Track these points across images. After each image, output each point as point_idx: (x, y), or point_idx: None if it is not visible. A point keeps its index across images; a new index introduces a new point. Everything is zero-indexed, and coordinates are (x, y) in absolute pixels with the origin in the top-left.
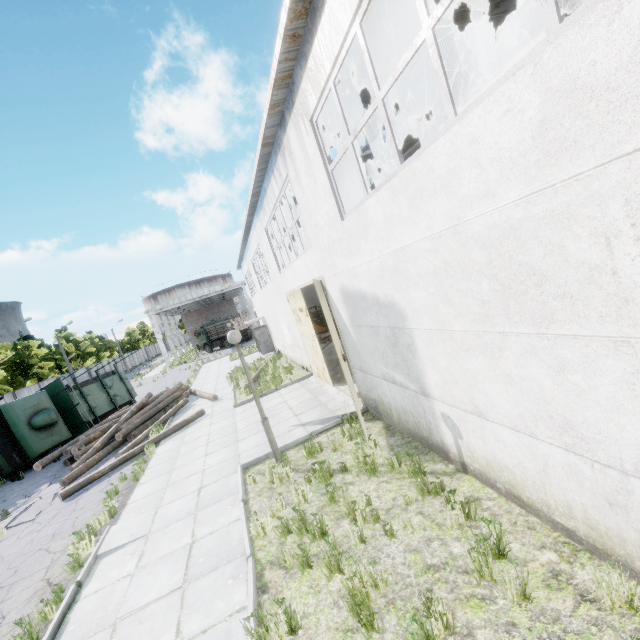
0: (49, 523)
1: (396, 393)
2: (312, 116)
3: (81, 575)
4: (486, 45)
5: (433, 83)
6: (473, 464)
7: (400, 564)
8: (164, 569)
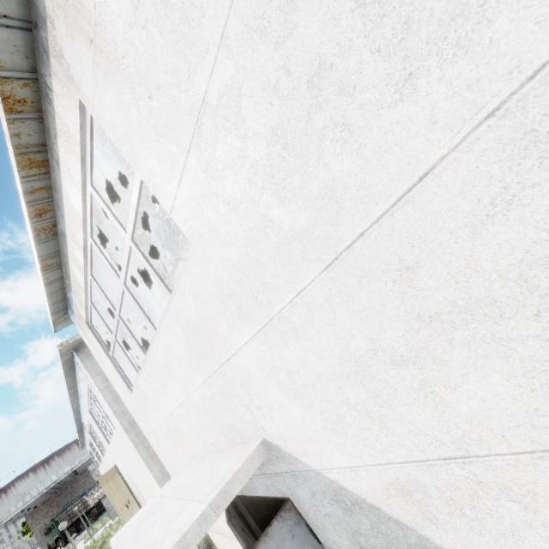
0: None
1: None
2: (89, 410)
3: None
4: None
5: None
6: None
7: None
8: None
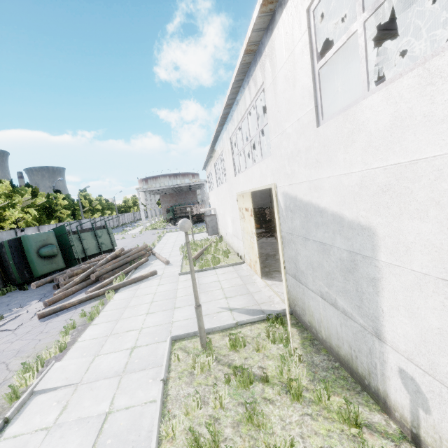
0: (21, 338)
1: (333, 316)
2: (310, 3)
3: (11, 411)
4: None
5: (436, 2)
6: None
7: None
8: (74, 438)
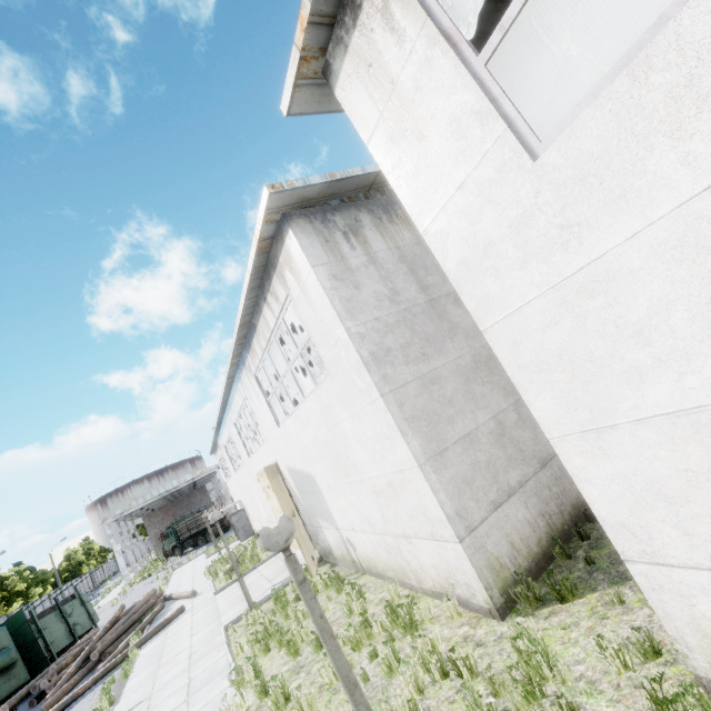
0: None
1: (329, 535)
2: (255, 374)
3: None
4: None
5: None
6: (364, 565)
7: None
8: (171, 700)
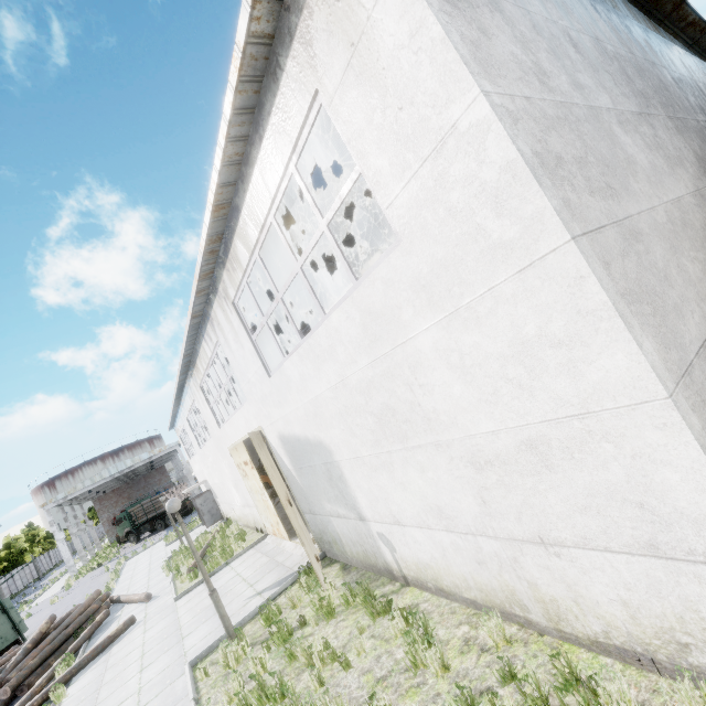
0: None
1: (343, 526)
2: (233, 300)
3: None
4: (366, 233)
5: (331, 261)
6: (410, 573)
7: (355, 689)
8: None
